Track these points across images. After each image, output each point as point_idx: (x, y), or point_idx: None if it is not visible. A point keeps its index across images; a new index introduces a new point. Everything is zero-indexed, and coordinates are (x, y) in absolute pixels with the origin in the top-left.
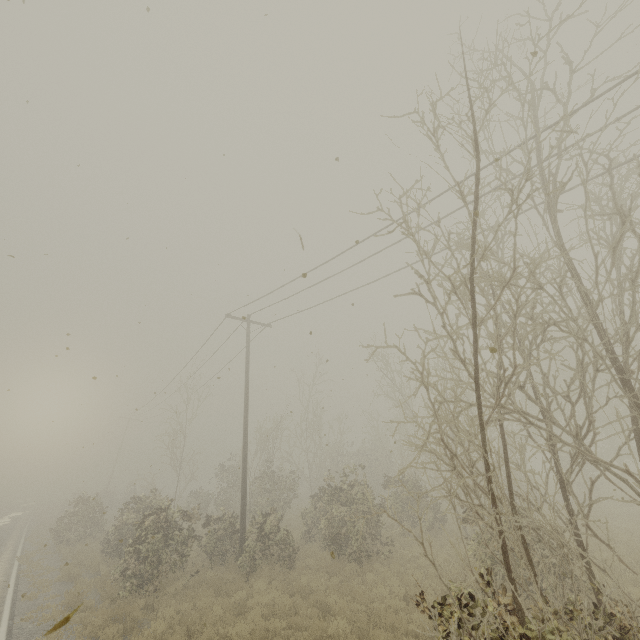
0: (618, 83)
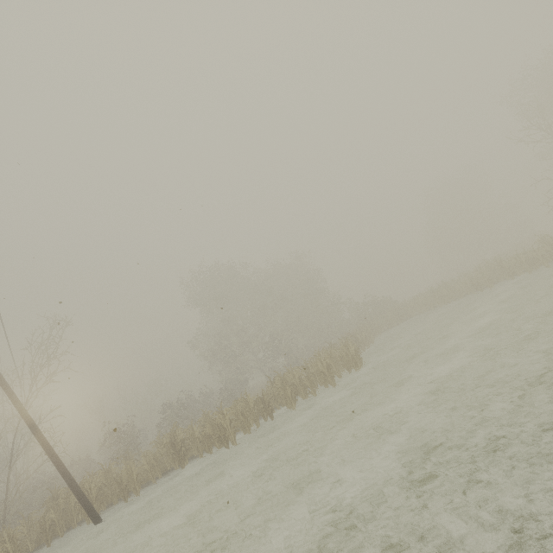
0: None
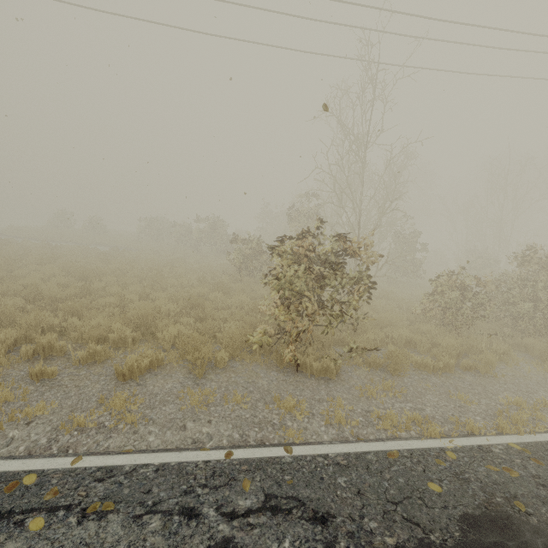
0: None
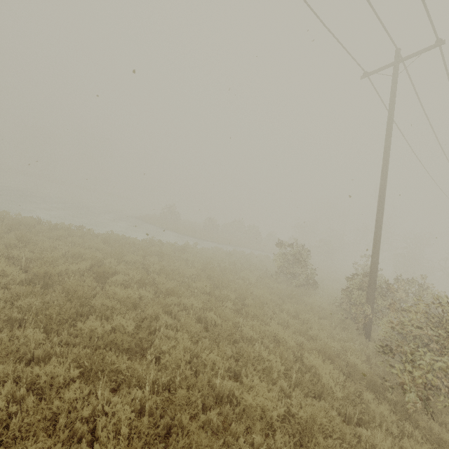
0: None
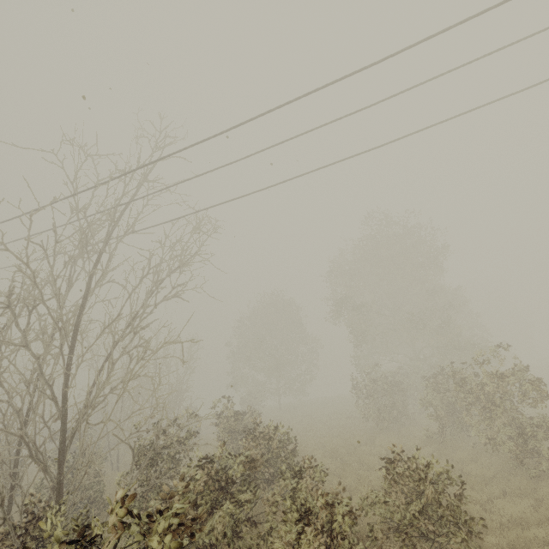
0: (113, 178)
